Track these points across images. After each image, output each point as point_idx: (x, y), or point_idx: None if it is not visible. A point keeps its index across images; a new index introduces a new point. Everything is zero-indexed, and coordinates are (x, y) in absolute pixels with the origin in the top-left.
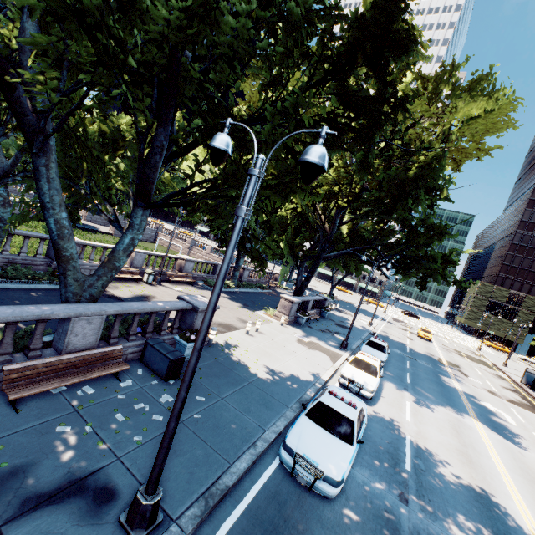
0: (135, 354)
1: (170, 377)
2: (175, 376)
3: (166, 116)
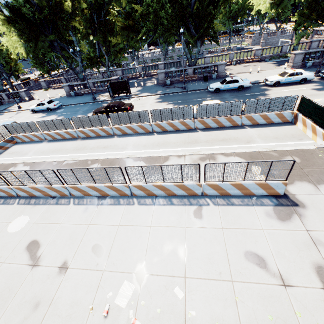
0: (202, 78)
1: (205, 80)
2: (206, 80)
3: (188, 22)
